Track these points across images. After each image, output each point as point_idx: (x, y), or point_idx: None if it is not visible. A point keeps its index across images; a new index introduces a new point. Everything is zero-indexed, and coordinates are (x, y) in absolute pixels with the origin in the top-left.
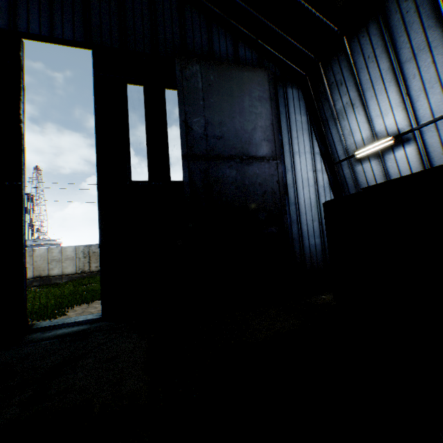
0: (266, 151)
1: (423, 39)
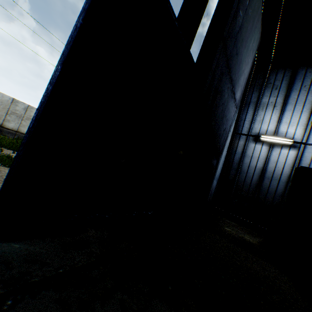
0: (237, 96)
1: None
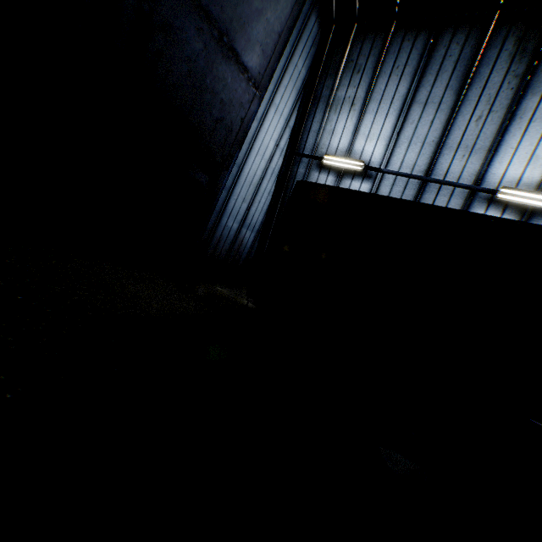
0: (254, 63)
1: (442, 95)
